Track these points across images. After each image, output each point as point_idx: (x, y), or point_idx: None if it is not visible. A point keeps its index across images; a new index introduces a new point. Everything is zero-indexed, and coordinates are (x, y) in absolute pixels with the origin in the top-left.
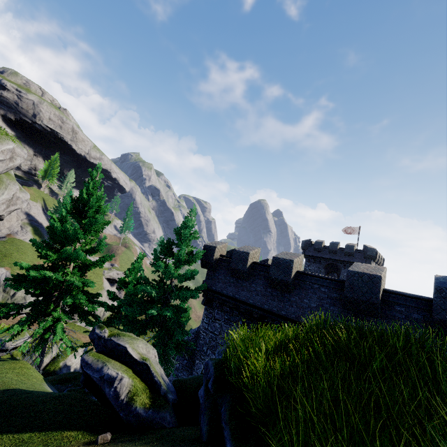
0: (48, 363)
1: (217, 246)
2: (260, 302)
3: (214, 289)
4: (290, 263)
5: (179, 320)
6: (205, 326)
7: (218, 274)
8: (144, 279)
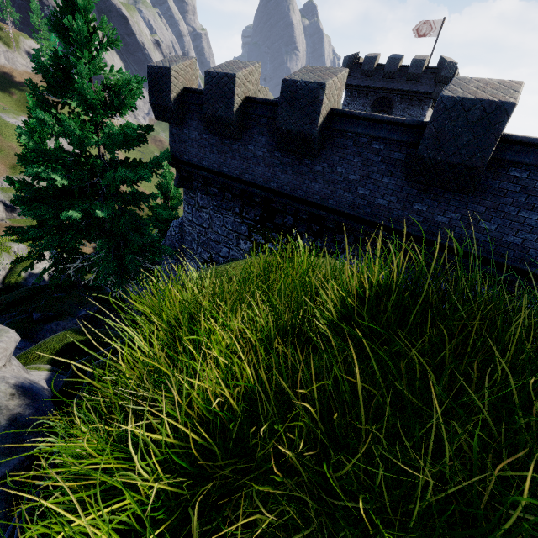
0: (6, 275)
1: (173, 68)
2: (262, 177)
3: (187, 160)
4: (317, 92)
5: (137, 218)
6: (188, 217)
7: (188, 131)
8: (41, 155)
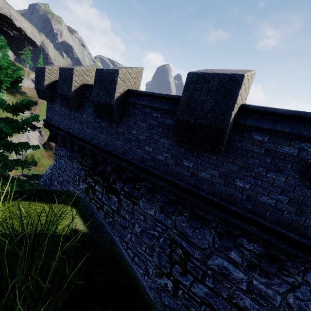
0: None
1: (47, 67)
2: (90, 135)
3: (53, 123)
4: (113, 75)
5: (0, 158)
6: (54, 163)
7: (55, 106)
8: None
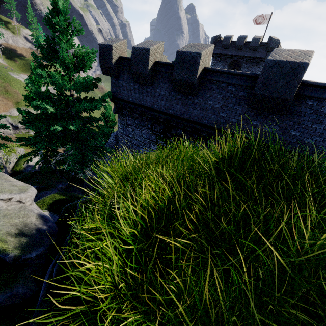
0: (13, 166)
1: (113, 45)
2: (164, 107)
3: (121, 97)
4: (196, 58)
5: (92, 131)
6: (121, 131)
7: (121, 81)
8: (39, 95)
